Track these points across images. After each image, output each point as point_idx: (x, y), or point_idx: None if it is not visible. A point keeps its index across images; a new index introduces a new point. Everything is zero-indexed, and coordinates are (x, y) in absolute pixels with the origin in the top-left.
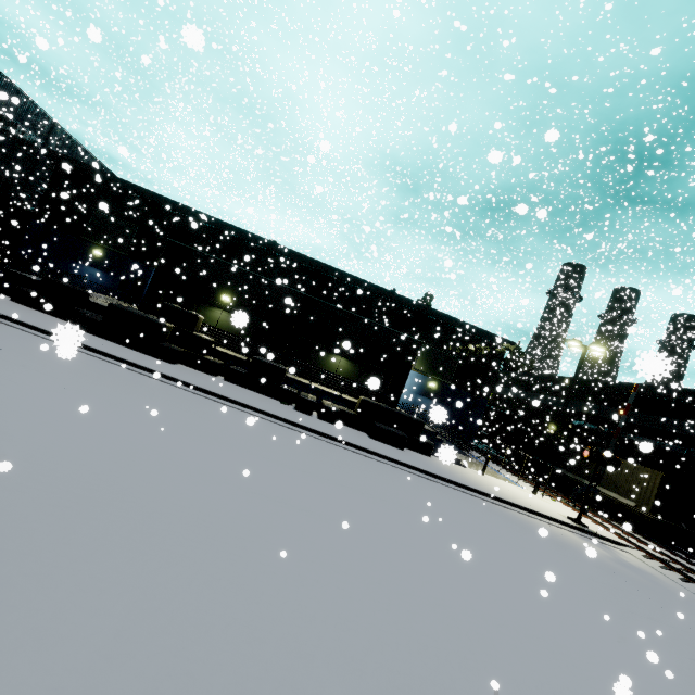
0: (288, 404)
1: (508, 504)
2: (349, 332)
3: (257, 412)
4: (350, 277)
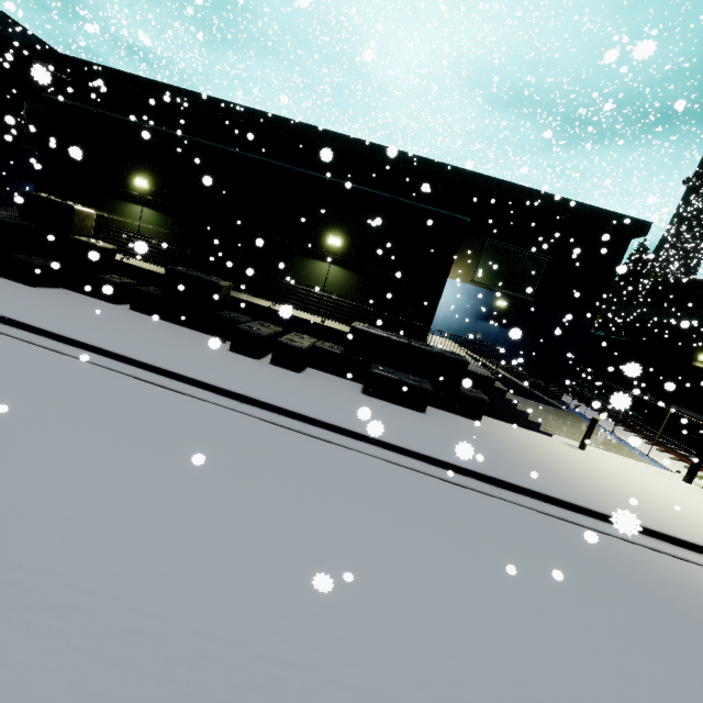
0: (230, 342)
1: (644, 533)
2: (338, 218)
3: (112, 358)
4: (364, 146)
